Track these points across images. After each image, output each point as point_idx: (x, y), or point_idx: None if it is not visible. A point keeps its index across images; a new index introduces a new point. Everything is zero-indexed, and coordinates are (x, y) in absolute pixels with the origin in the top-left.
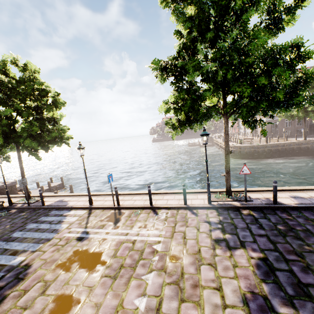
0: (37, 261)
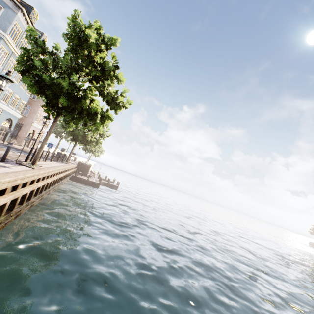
0: (2, 148)
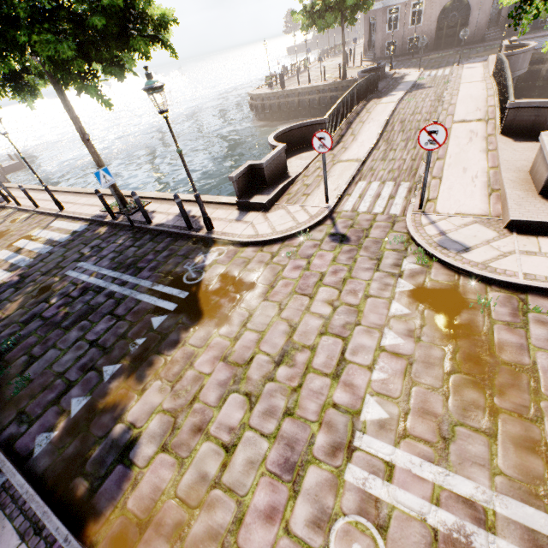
0: None
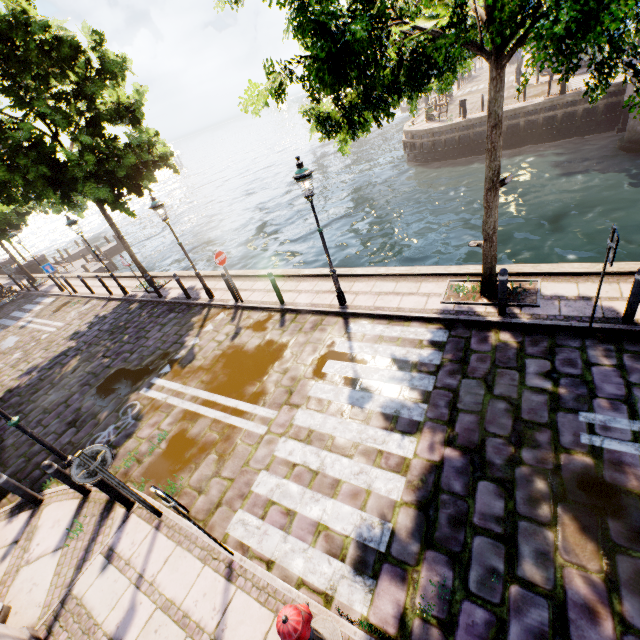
0: None
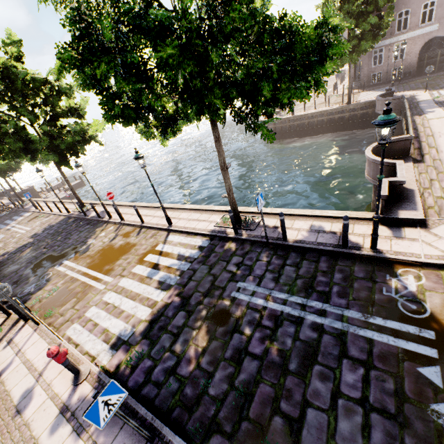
0: None
